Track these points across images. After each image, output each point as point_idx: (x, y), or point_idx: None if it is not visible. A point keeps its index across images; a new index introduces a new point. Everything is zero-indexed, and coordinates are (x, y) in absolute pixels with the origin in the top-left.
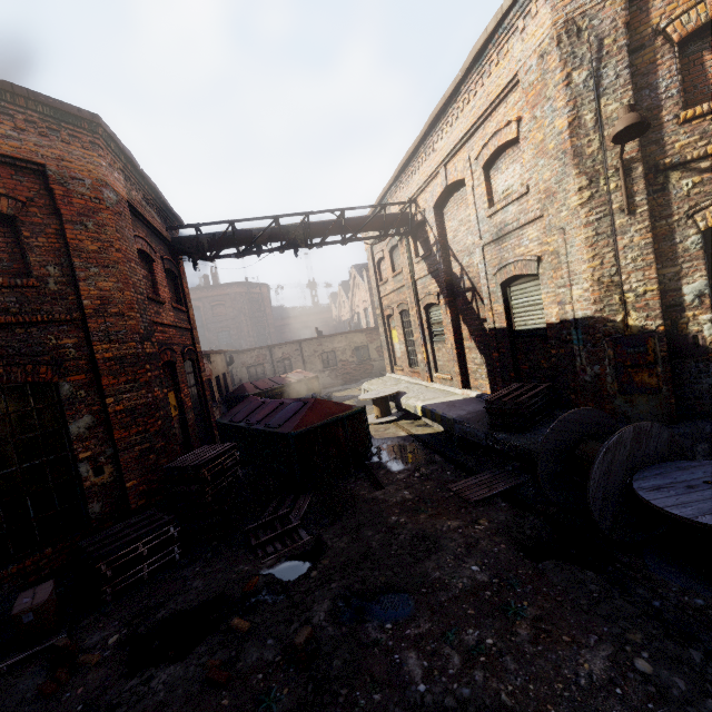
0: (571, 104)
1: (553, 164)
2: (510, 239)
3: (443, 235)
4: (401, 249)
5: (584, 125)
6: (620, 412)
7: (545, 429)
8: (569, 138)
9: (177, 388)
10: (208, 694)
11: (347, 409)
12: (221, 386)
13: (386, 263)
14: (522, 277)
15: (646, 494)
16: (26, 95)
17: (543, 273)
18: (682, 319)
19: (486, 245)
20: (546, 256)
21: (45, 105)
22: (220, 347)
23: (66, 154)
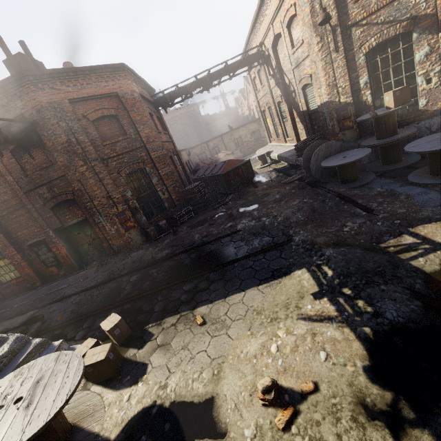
0: (310, 0)
1: (308, 30)
2: (301, 66)
3: (278, 62)
4: (262, 72)
5: (316, 11)
6: (340, 139)
7: None
8: (311, 18)
9: (175, 166)
10: (210, 226)
11: (242, 162)
12: (188, 166)
13: (257, 80)
14: (308, 84)
15: (322, 163)
16: (104, 67)
17: (313, 82)
18: (360, 95)
19: (294, 69)
20: (313, 74)
21: (109, 68)
22: (180, 148)
23: (120, 84)
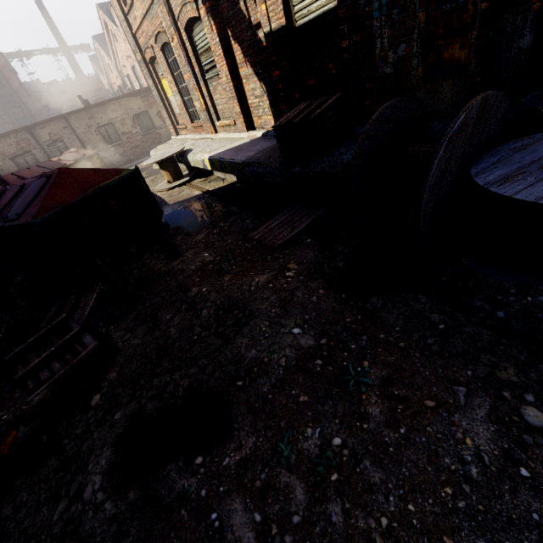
0: None
1: None
2: None
3: None
4: None
5: None
6: None
7: (342, 149)
8: None
9: None
10: None
11: (113, 175)
12: None
13: None
14: None
15: (502, 189)
16: None
17: None
18: None
19: None
20: None
21: None
22: None
23: None
